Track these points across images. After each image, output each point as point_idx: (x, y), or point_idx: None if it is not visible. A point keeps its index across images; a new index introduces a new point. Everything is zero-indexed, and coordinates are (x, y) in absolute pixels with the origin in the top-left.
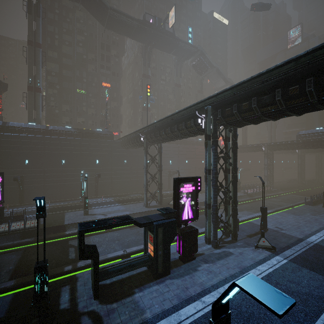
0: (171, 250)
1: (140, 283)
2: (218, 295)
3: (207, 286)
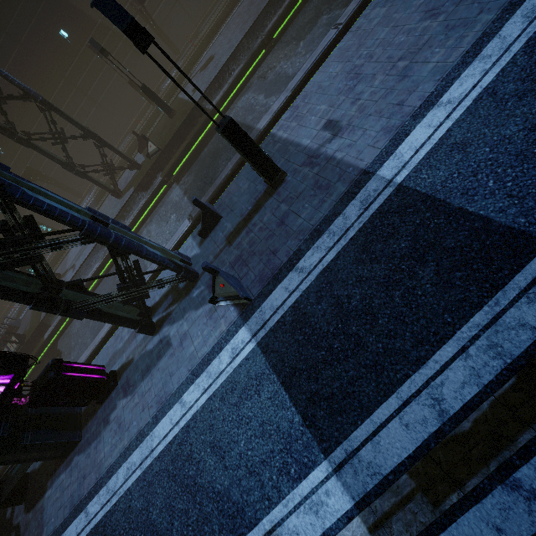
0: (102, 363)
1: (55, 466)
2: (105, 499)
3: (103, 473)
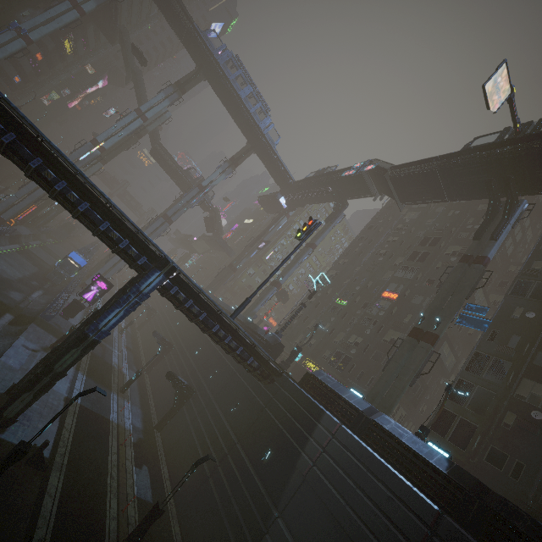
0: None
1: None
2: None
3: None
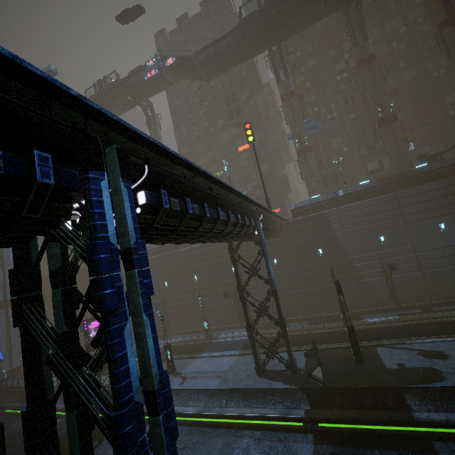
0: None
1: None
2: None
3: None
